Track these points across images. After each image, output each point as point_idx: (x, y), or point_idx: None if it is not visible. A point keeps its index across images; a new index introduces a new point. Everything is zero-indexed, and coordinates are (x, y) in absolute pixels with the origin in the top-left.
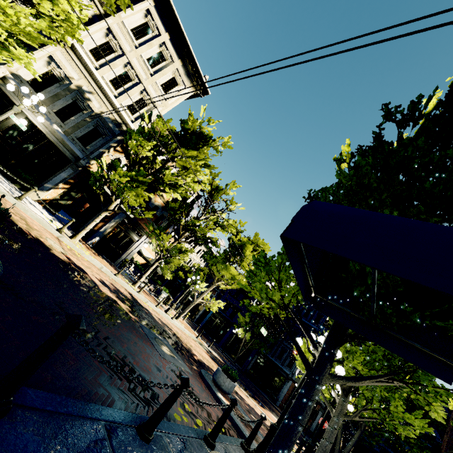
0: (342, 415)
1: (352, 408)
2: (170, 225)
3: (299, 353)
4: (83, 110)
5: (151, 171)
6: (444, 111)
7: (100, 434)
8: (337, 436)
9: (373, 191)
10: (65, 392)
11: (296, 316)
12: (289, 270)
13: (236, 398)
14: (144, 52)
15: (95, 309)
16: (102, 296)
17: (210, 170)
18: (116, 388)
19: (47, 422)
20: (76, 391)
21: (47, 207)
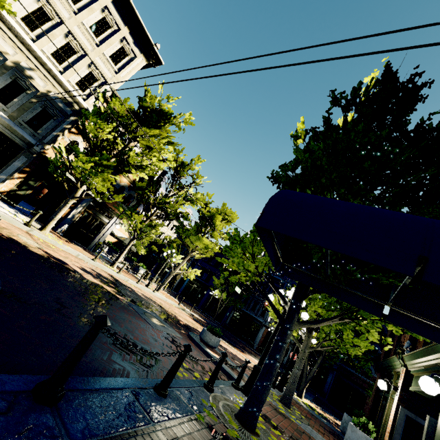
0: (308, 348)
1: (315, 341)
2: (139, 204)
3: (273, 309)
4: (26, 89)
5: (113, 153)
6: (380, 90)
7: (130, 398)
8: (305, 363)
9: (324, 172)
10: (91, 373)
11: (269, 280)
12: (260, 244)
13: (221, 349)
14: (85, 18)
15: (87, 298)
16: (89, 283)
17: (173, 147)
18: (127, 362)
19: (91, 397)
20: (99, 370)
21: (4, 199)
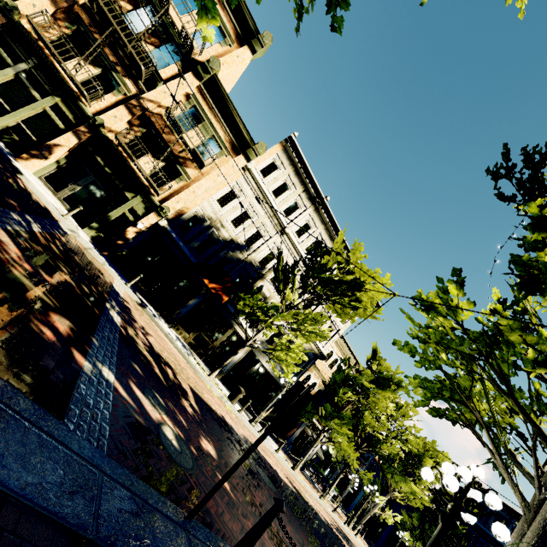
0: None
1: None
2: None
3: None
4: None
5: None
6: None
7: None
8: None
9: None
10: None
11: None
12: None
13: None
14: None
15: None
16: None
17: None
18: None
19: None
20: None
21: (260, 422)
